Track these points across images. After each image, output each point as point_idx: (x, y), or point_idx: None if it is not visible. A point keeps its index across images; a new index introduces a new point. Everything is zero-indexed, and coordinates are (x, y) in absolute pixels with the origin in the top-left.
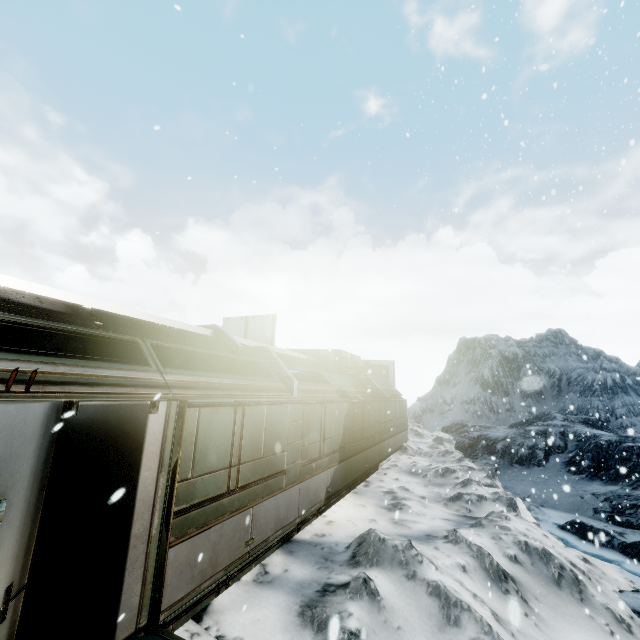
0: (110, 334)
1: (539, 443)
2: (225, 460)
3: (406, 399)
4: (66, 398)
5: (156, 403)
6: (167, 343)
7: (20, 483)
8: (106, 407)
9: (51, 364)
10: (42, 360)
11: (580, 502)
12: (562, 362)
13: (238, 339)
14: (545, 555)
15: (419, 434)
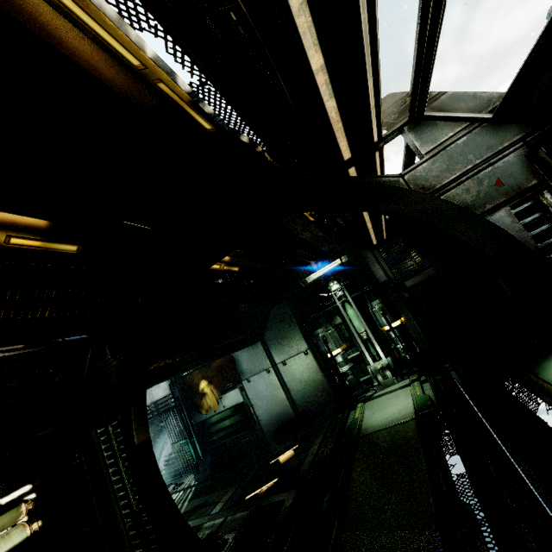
0: None
1: None
2: None
3: None
4: None
5: None
6: None
7: None
8: None
9: None
10: None
11: None
12: None
13: None
14: None
15: None
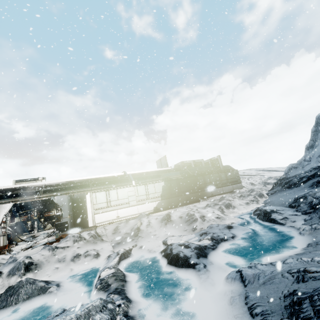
0: (84, 183)
1: (309, 174)
2: (105, 201)
3: (236, 170)
4: (72, 194)
5: (87, 193)
6: (96, 182)
7: (66, 204)
8: (78, 195)
9: (72, 190)
10: (71, 190)
11: (288, 201)
12: None
13: (134, 172)
14: (191, 215)
15: (266, 183)
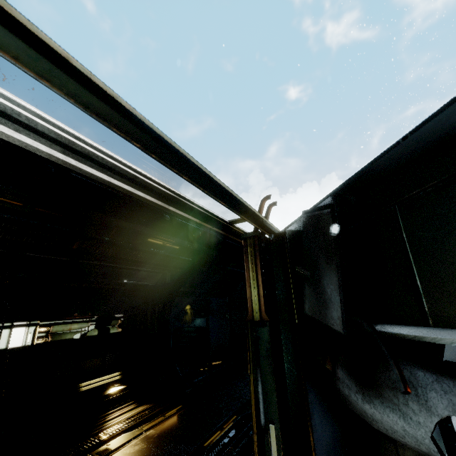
0: None
1: None
2: None
3: None
4: None
5: None
6: None
7: None
8: None
9: None
10: None
11: None
12: None
13: None
14: None
15: None
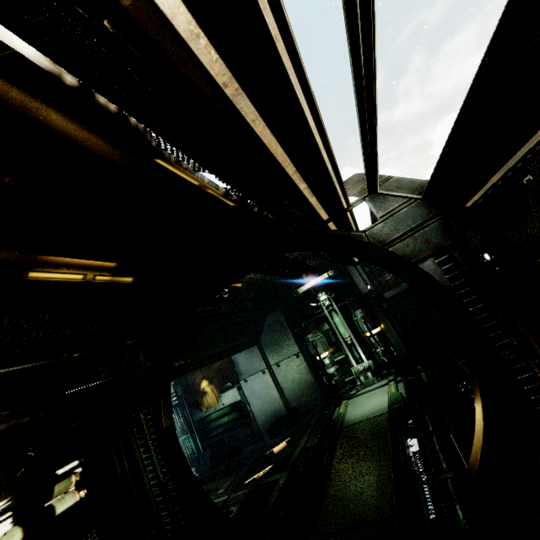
0: None
1: None
2: None
3: None
4: None
5: None
6: None
7: None
8: None
9: None
10: None
11: None
12: None
13: None
14: None
15: None
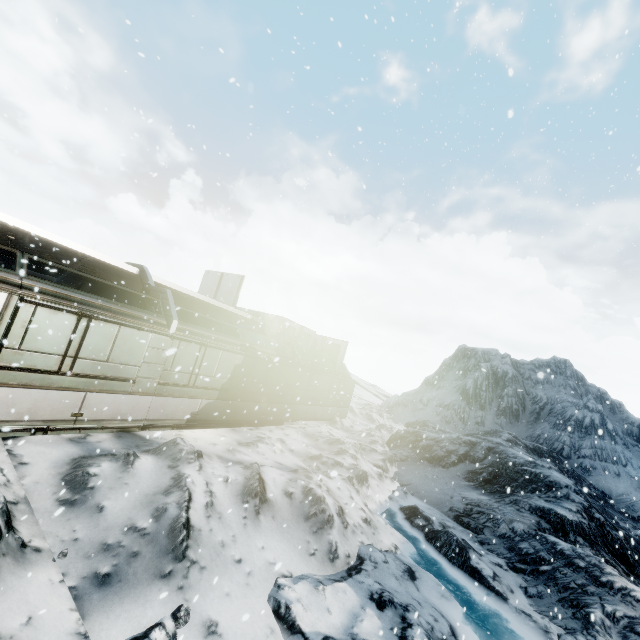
0: None
1: (460, 450)
2: (60, 349)
3: (354, 381)
4: None
5: None
6: (48, 261)
7: None
8: None
9: None
10: None
11: (446, 500)
12: (553, 392)
13: (168, 283)
14: (317, 500)
15: (371, 419)
